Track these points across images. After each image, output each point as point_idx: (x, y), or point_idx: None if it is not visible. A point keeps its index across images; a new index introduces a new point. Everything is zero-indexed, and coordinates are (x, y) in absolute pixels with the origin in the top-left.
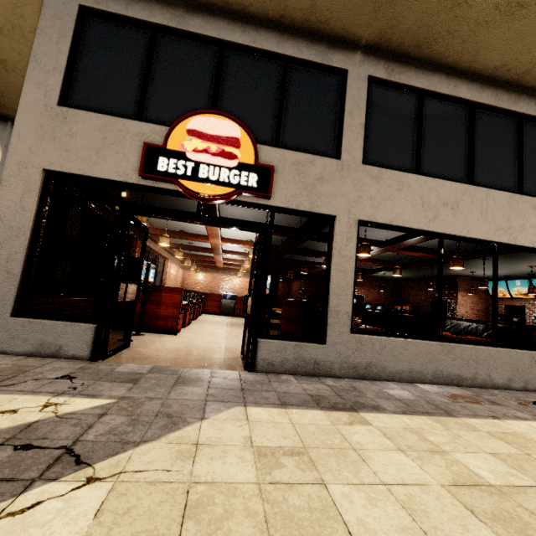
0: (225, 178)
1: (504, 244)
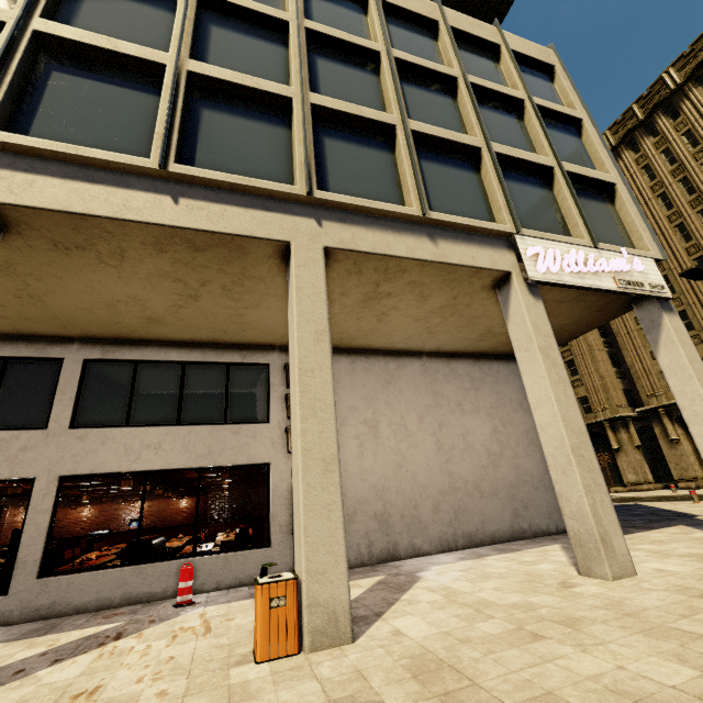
0: None
1: (208, 467)
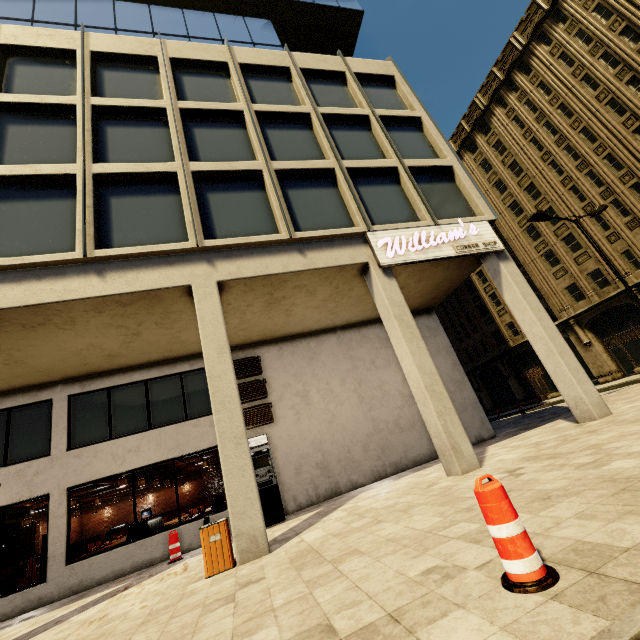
0: None
1: (179, 456)
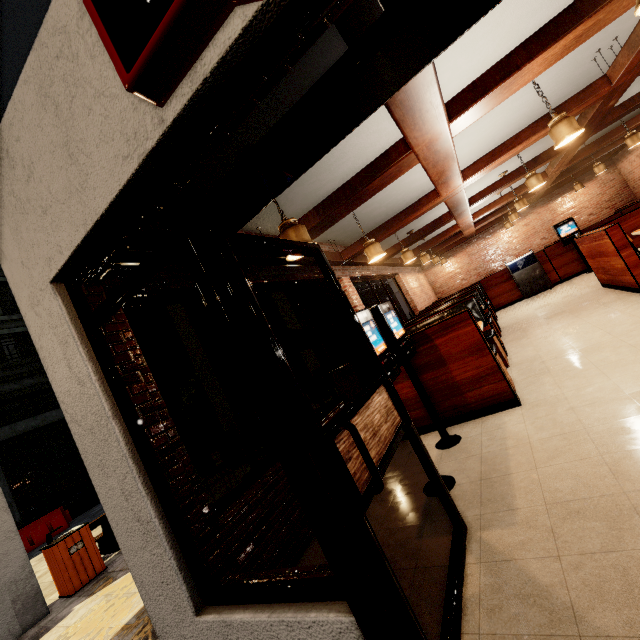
0: None
1: None
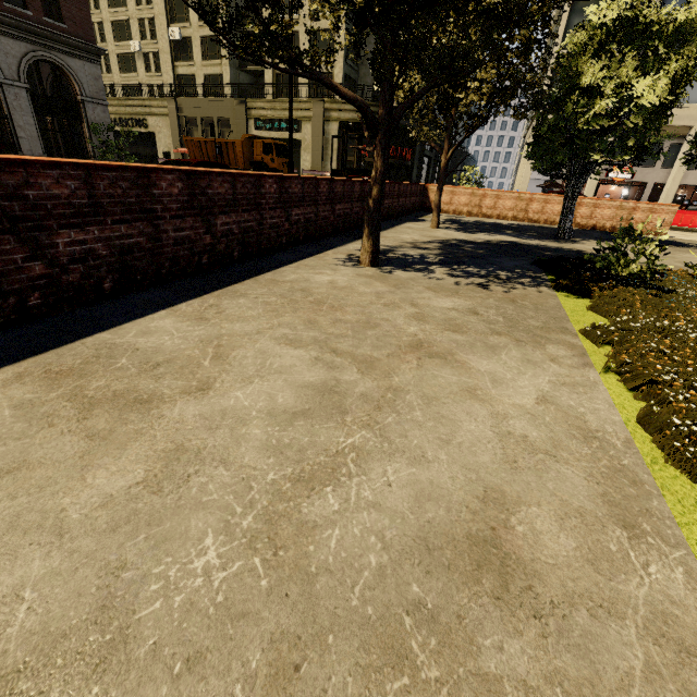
0: (623, 177)
1: None
